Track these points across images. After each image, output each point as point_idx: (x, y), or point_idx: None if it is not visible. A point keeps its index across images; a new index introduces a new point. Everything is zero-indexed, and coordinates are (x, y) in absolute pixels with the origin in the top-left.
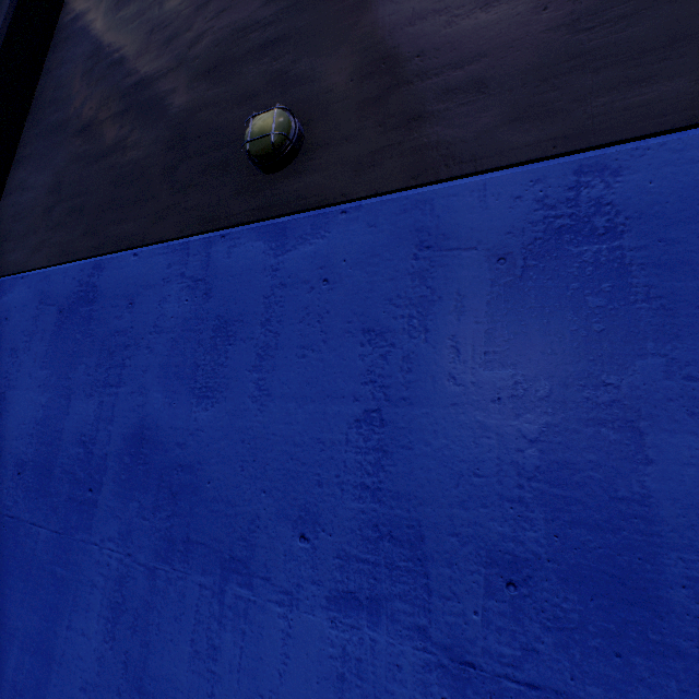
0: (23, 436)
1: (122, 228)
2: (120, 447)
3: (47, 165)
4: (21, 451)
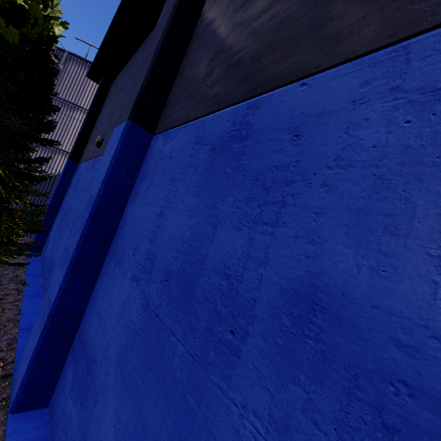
0: (172, 249)
1: (285, 64)
2: (275, 299)
3: (210, 43)
4: (169, 261)
